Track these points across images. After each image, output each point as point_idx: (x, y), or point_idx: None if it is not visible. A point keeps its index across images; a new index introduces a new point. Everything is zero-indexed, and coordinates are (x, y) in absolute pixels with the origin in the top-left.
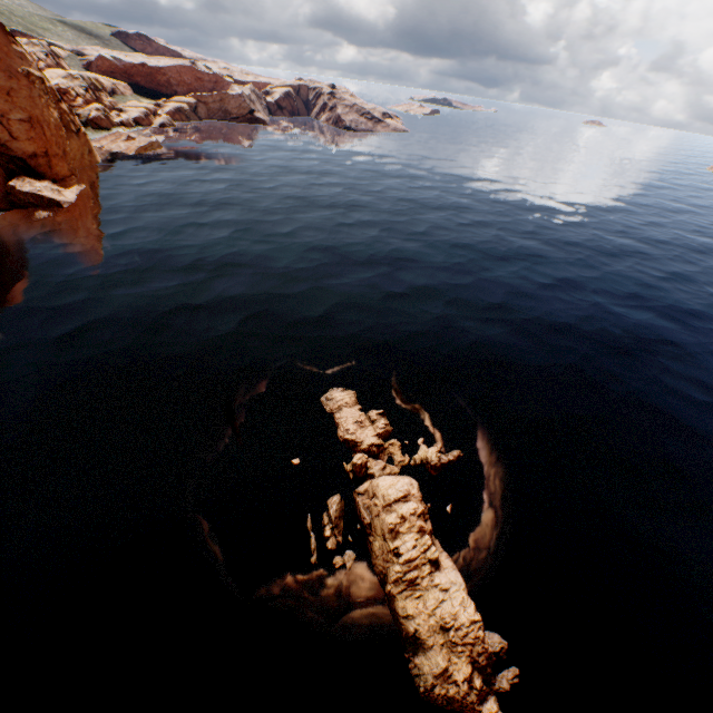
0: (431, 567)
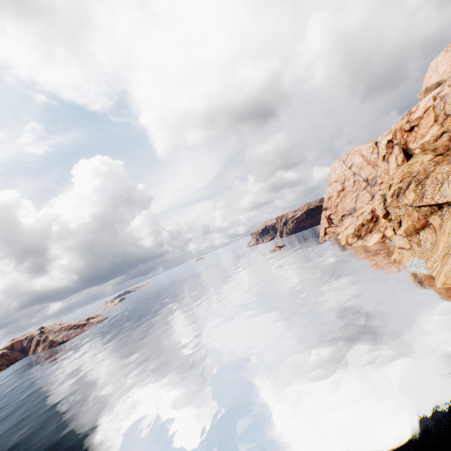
0: None
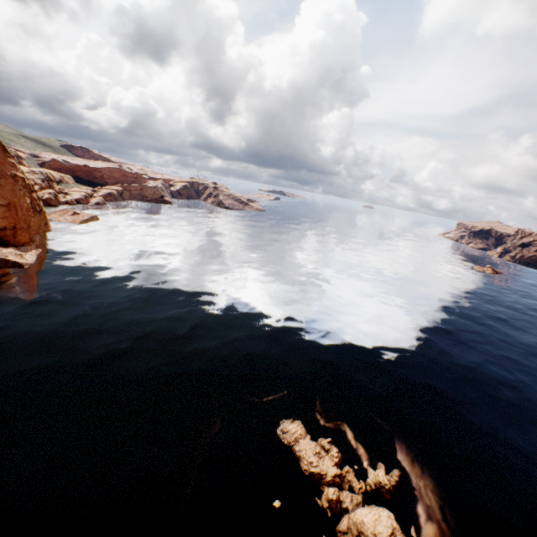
0: None
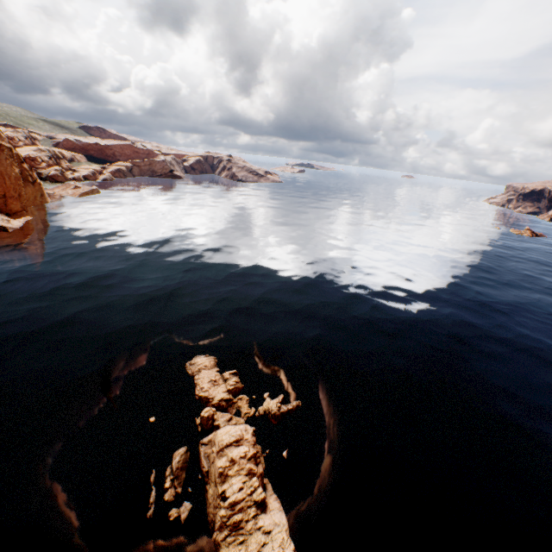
0: (257, 509)
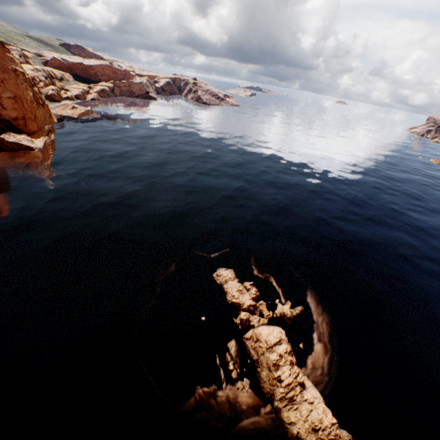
0: (300, 387)
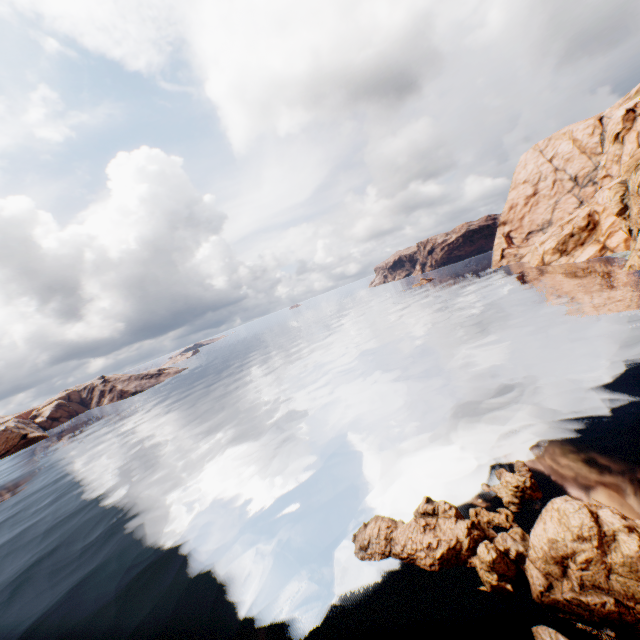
0: None
